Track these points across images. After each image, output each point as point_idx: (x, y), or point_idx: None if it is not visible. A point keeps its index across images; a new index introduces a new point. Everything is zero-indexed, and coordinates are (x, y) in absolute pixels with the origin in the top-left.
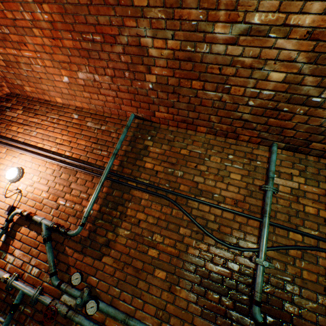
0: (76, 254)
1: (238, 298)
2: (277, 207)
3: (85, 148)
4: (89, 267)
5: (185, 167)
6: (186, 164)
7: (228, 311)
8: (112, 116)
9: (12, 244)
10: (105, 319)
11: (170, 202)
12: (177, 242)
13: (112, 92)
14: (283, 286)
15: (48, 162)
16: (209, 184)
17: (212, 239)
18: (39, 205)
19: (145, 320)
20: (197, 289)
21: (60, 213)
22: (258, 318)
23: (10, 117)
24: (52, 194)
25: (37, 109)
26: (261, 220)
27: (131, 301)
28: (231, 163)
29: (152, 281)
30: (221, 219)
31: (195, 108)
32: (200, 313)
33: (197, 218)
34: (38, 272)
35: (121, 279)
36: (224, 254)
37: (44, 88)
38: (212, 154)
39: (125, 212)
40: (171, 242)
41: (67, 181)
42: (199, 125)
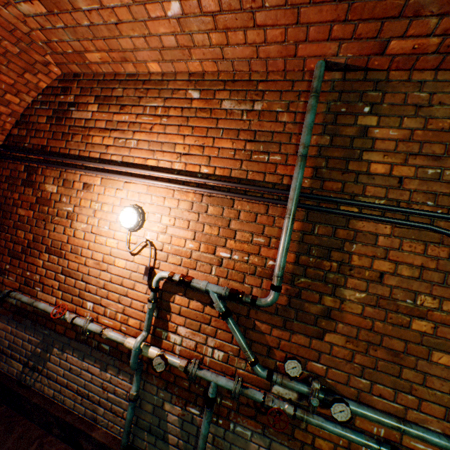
0: (275, 332)
1: None
2: None
3: (235, 154)
4: (304, 349)
5: None
6: None
7: None
8: (270, 77)
9: (171, 320)
10: (352, 419)
11: (443, 236)
12: None
13: (287, 12)
14: None
15: (175, 190)
16: None
17: None
18: (188, 261)
19: (426, 423)
20: None
21: (228, 271)
22: None
23: (83, 122)
24: (202, 243)
25: (120, 95)
26: None
27: (393, 397)
28: None
29: (427, 370)
30: None
31: None
32: None
33: None
34: (223, 356)
35: (368, 366)
36: None
37: (124, 47)
38: None
39: (346, 262)
40: None
41: (221, 218)
42: None
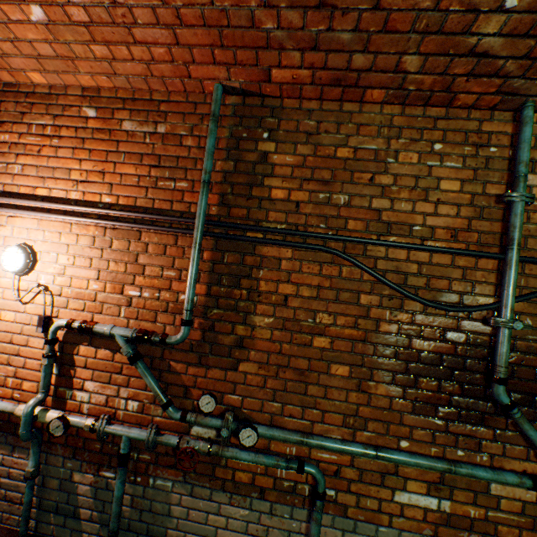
0: (192, 370)
1: (467, 379)
2: (528, 228)
3: (139, 181)
4: (221, 383)
5: (351, 185)
6: (351, 178)
7: (453, 398)
8: (172, 98)
9: (76, 376)
10: (268, 444)
11: (334, 256)
12: (358, 319)
13: (164, 32)
14: (536, 349)
15: (74, 223)
16: (401, 210)
17: (417, 304)
18: (93, 305)
19: (329, 433)
20: (402, 379)
21: (139, 311)
22: (503, 399)
23: None
24: (108, 282)
25: None
26: (501, 258)
27: (302, 414)
28: (440, 161)
29: (328, 383)
30: (430, 269)
31: (369, 41)
32: (412, 408)
33: (388, 275)
34: (139, 406)
35: (279, 389)
36: (441, 322)
37: None
38: (400, 147)
39: (255, 289)
40: (348, 321)
41: (128, 253)
42: (371, 85)
